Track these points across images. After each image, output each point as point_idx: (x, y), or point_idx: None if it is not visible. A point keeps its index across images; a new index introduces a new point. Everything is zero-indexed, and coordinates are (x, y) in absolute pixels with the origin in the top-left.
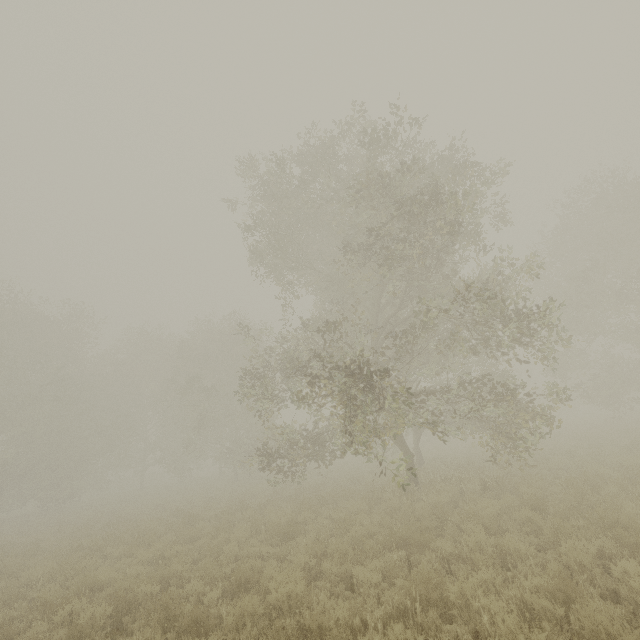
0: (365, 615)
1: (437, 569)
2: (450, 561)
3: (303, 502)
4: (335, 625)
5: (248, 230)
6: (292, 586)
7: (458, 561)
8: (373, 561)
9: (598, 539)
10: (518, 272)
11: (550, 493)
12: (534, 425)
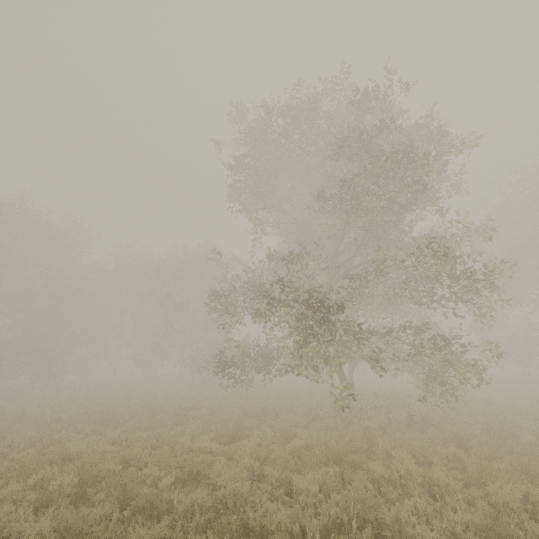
0: (303, 523)
1: (368, 488)
2: (380, 482)
3: (249, 409)
4: (276, 529)
5: (231, 169)
6: (239, 486)
7: (387, 483)
8: (312, 473)
9: (523, 485)
10: (471, 235)
11: (470, 434)
12: (463, 372)
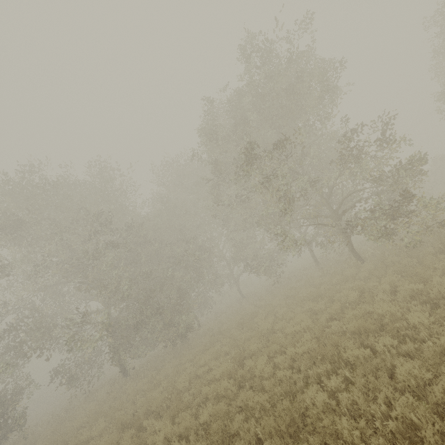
0: None
1: None
2: None
3: None
4: None
5: None
6: None
7: None
8: None
9: None
10: None
11: None
12: None
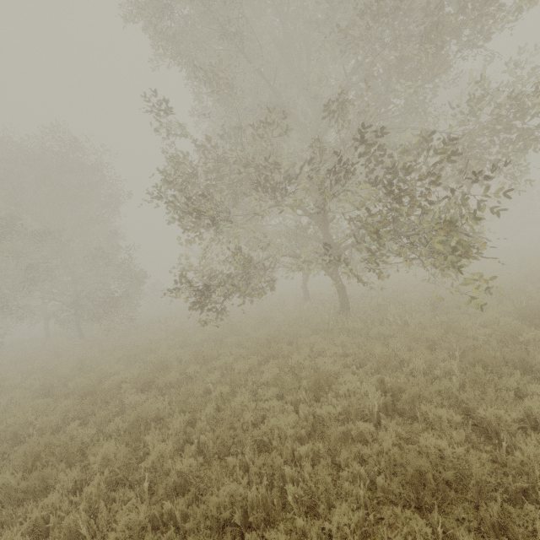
0: None
1: None
2: None
3: (256, 345)
4: None
5: None
6: None
7: None
8: None
9: None
10: None
11: None
12: None
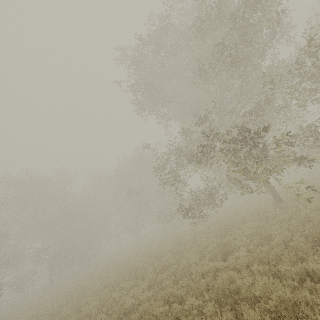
0: None
1: None
2: None
3: (217, 231)
4: None
5: (134, 89)
6: (283, 294)
7: None
8: None
9: None
10: None
11: None
12: None
